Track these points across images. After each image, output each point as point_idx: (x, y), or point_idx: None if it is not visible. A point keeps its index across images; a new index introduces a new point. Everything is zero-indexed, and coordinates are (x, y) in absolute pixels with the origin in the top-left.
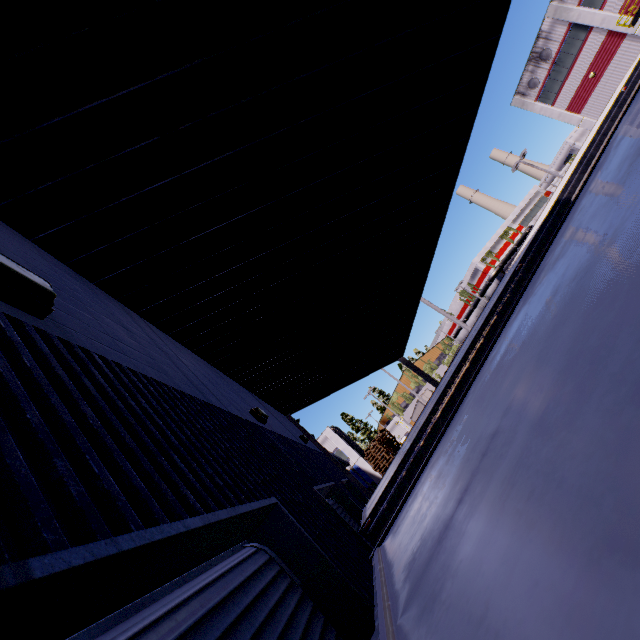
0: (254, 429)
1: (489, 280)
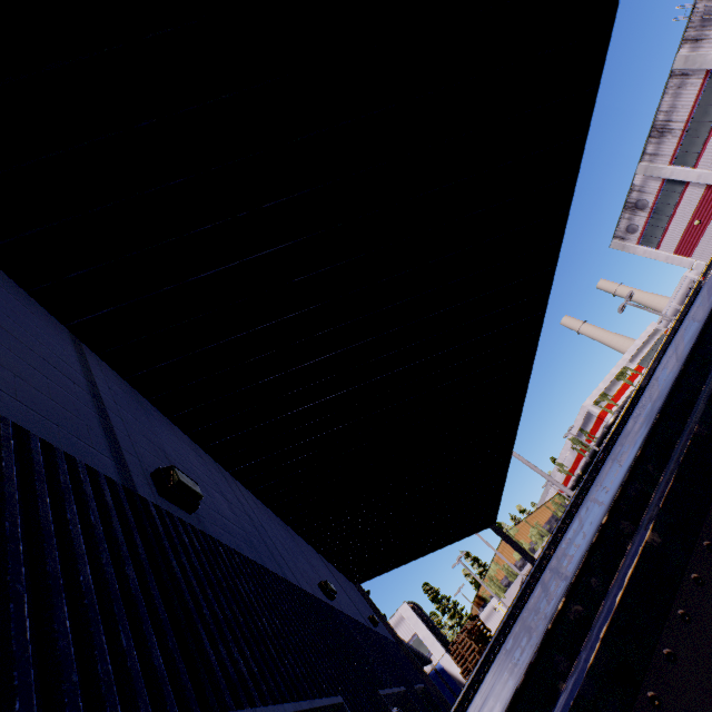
0: (323, 609)
1: (607, 427)
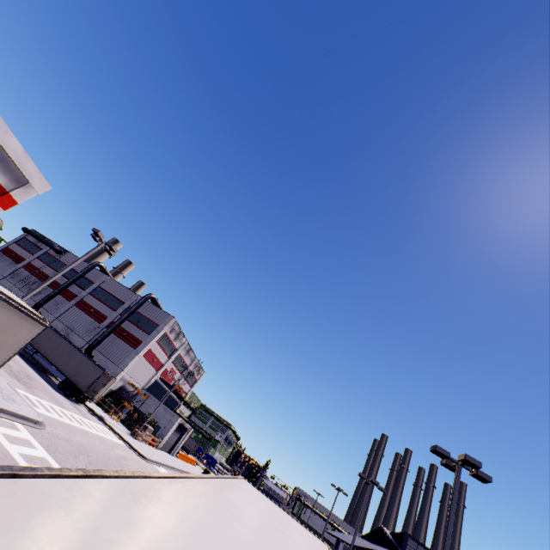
0: None
1: None
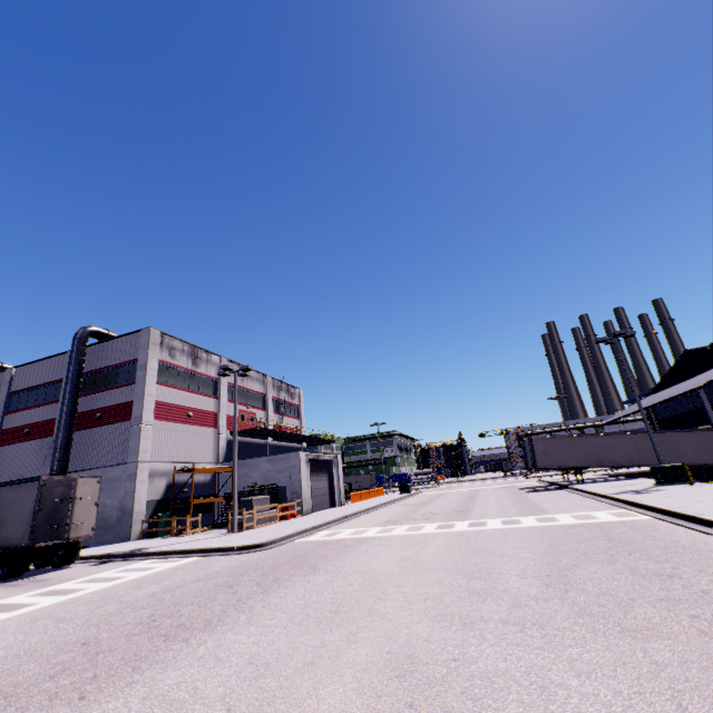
0: None
1: None
